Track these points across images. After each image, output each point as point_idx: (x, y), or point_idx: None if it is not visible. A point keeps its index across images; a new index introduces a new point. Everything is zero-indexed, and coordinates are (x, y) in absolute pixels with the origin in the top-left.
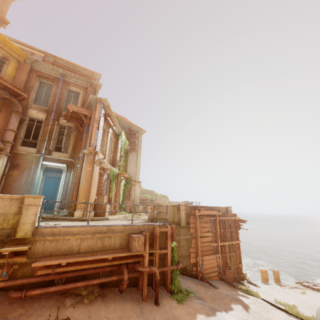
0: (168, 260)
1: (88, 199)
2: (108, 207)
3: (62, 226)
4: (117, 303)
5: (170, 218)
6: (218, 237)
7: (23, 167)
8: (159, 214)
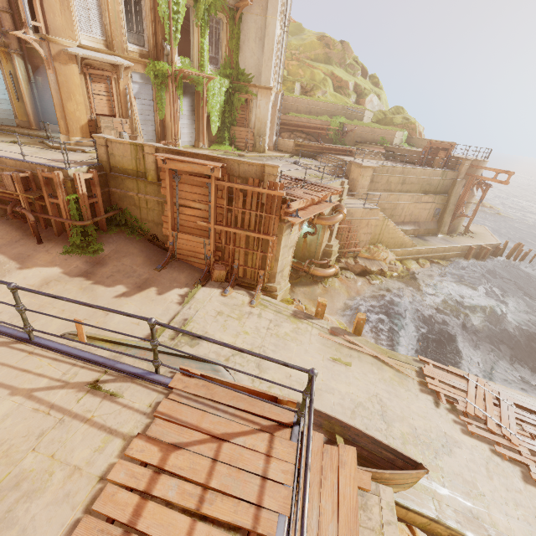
0: (63, 213)
1: (65, 121)
2: (115, 136)
3: None
4: (11, 227)
5: (132, 165)
6: (211, 215)
7: (44, 71)
8: (112, 155)
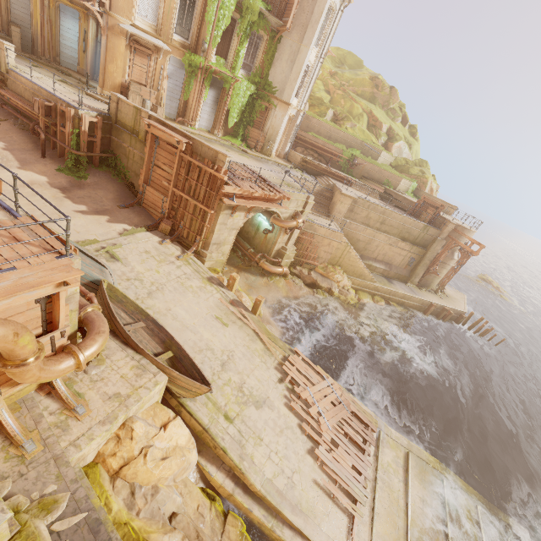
0: (66, 140)
1: (104, 77)
2: (139, 100)
3: (18, 73)
4: (29, 140)
5: (131, 123)
6: (172, 178)
7: None
8: (120, 111)
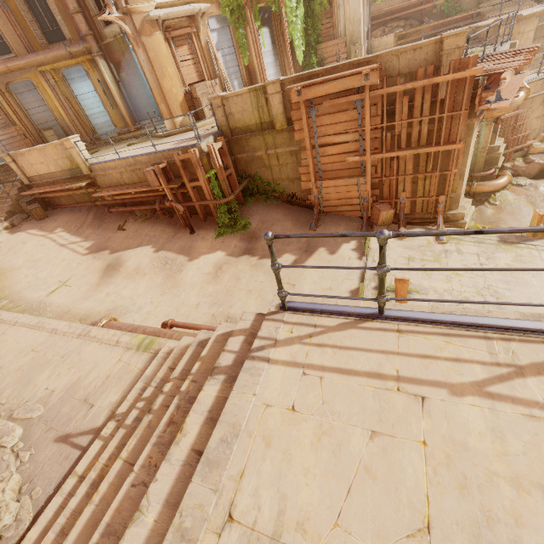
0: (206, 194)
1: (166, 103)
2: None
3: (102, 162)
4: (162, 225)
5: (254, 118)
6: (365, 143)
7: (125, 64)
8: (230, 114)
